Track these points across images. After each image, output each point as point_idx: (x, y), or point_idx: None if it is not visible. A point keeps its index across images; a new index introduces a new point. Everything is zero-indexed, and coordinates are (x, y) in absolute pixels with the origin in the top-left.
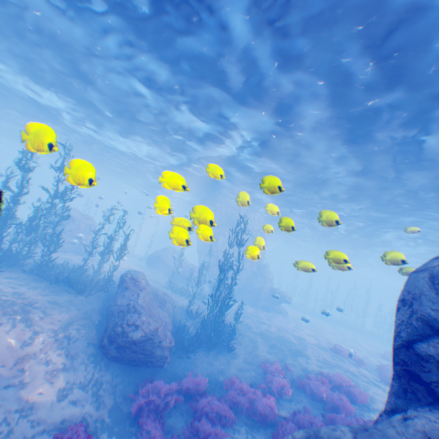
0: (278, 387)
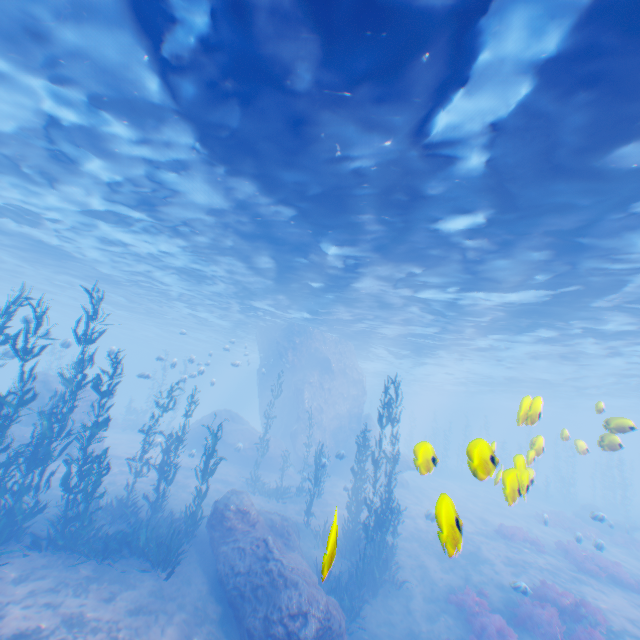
0: (498, 635)
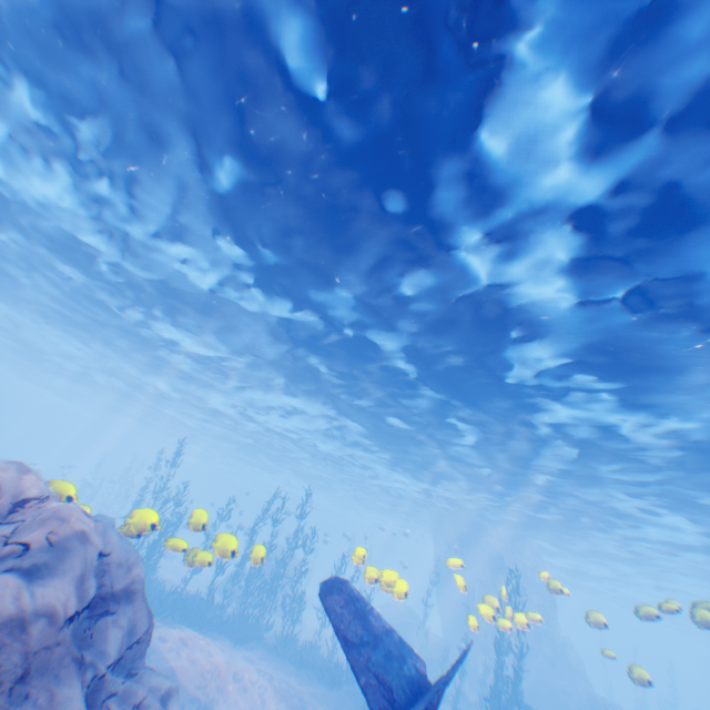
0: None
